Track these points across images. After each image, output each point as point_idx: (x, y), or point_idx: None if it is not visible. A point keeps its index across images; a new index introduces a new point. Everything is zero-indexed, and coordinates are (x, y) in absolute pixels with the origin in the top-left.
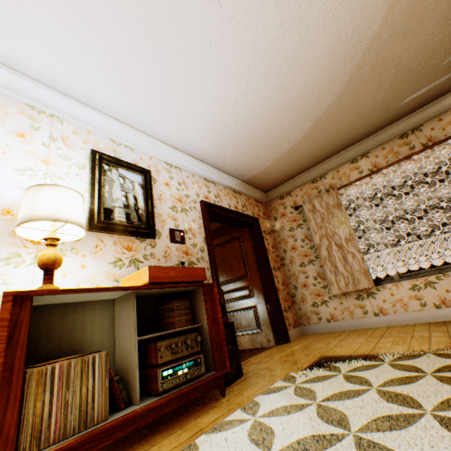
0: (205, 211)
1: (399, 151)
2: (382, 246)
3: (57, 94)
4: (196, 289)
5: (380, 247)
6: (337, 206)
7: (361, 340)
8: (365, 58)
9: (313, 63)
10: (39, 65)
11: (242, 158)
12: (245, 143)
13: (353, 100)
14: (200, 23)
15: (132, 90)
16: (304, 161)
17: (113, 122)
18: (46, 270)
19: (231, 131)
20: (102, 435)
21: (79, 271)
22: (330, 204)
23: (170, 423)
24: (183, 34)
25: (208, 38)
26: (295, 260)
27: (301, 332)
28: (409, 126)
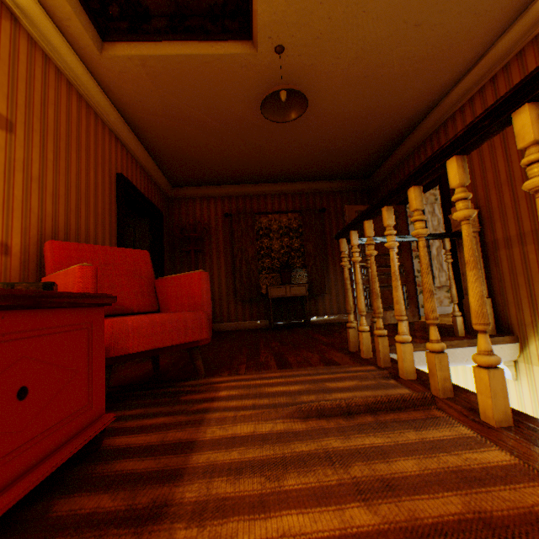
0: None
1: None
2: None
3: None
4: None
5: None
6: None
7: None
8: None
9: None
10: None
11: None
12: None
13: None
14: None
15: None
16: None
17: None
18: None
19: None
20: None
21: None
22: None
23: None
24: None
25: None
26: None
27: None
28: None
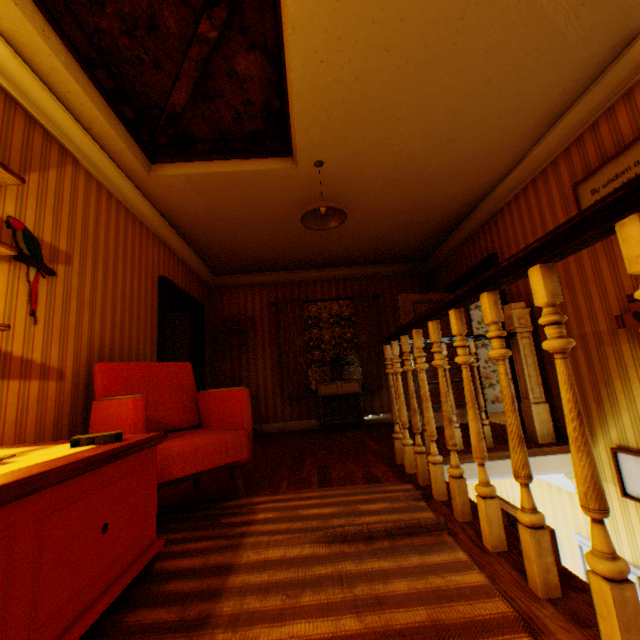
0: None
1: None
2: None
3: None
4: None
5: None
6: None
7: None
8: None
9: None
10: None
11: None
12: None
13: None
14: None
15: None
16: None
17: None
18: None
19: None
20: None
21: None
22: None
23: None
24: None
25: None
26: None
27: None
28: None
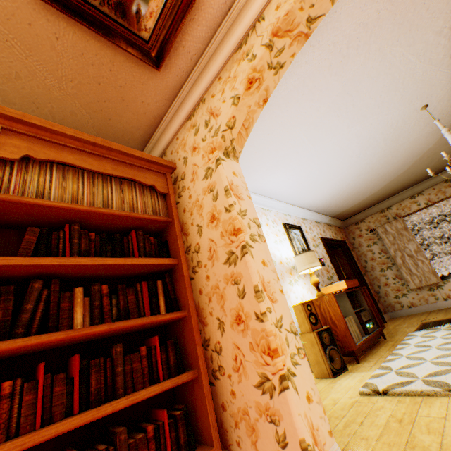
0: (325, 243)
1: (445, 191)
2: (442, 254)
3: (268, 199)
4: (354, 290)
5: (440, 255)
6: (404, 229)
7: (441, 314)
8: (424, 155)
9: (395, 162)
10: (268, 190)
11: (337, 205)
12: (343, 198)
13: (414, 169)
14: (347, 163)
15: (300, 190)
16: (375, 200)
17: (283, 204)
18: (317, 286)
19: (338, 195)
20: (364, 343)
21: (305, 286)
22: (398, 228)
23: (372, 347)
24: (337, 168)
25: (347, 166)
26: (375, 267)
27: (389, 317)
28: (450, 175)
